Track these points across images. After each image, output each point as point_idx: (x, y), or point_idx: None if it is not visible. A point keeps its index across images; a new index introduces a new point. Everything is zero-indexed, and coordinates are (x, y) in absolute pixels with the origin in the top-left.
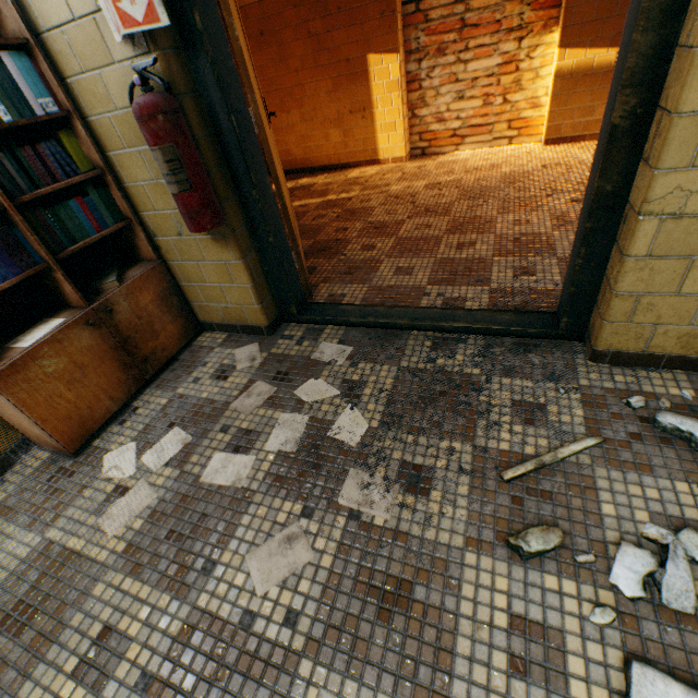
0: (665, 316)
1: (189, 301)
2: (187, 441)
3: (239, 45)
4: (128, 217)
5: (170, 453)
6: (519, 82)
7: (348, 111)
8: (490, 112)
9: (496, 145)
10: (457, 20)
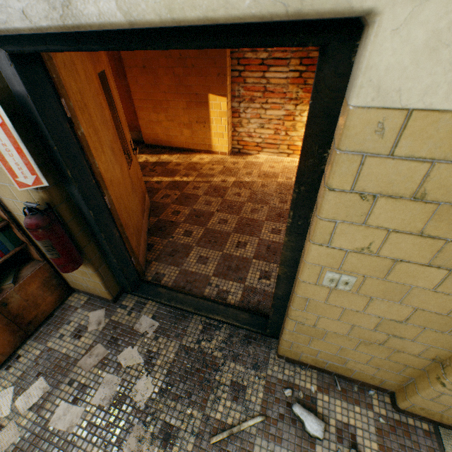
0: (305, 351)
1: (64, 277)
2: (46, 390)
3: (99, 170)
4: (24, 241)
5: (34, 399)
6: (295, 126)
7: (195, 121)
8: (278, 138)
9: (281, 155)
10: (262, 86)
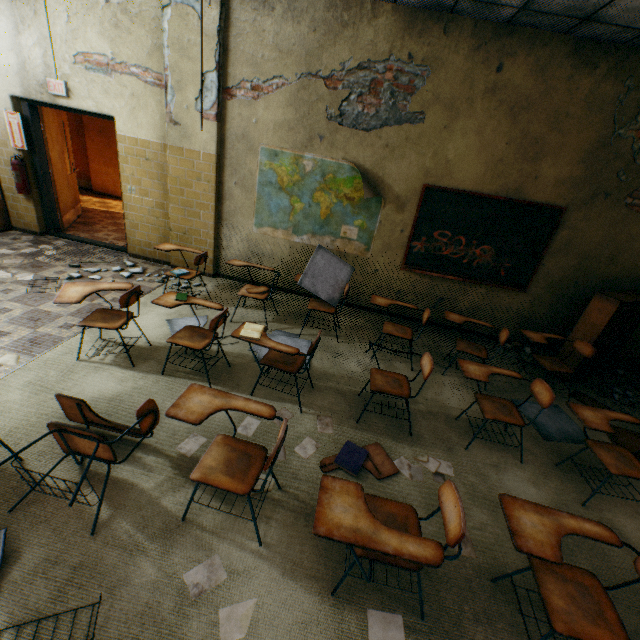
0: (138, 244)
1: (11, 217)
2: None
3: (51, 156)
4: None
5: None
6: None
7: None
8: None
9: None
10: None
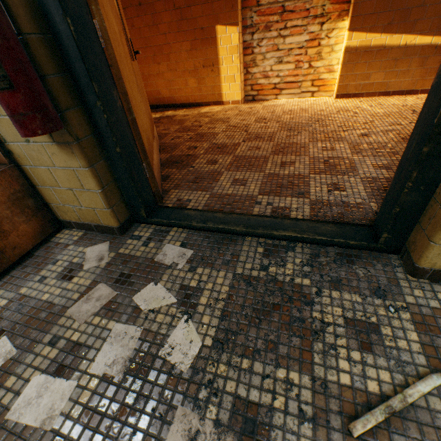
0: None
1: (47, 202)
2: (9, 356)
3: None
4: None
5: None
6: (320, 54)
7: (201, 65)
8: (299, 74)
9: (303, 97)
10: (279, 6)
